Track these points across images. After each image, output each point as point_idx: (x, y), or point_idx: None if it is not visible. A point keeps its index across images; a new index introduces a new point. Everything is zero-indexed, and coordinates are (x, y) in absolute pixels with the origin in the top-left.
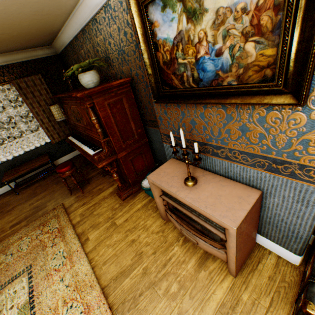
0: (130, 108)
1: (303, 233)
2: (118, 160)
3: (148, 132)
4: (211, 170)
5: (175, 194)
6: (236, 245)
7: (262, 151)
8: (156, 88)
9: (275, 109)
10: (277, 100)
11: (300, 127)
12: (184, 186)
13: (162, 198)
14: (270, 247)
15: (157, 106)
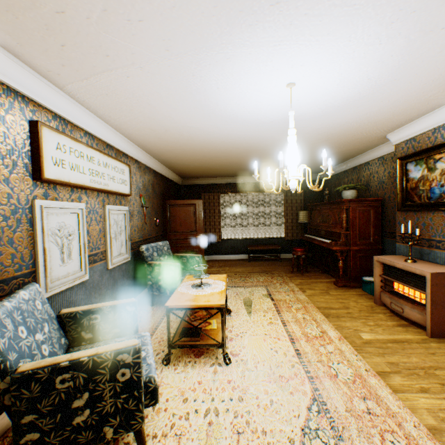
0: (373, 218)
1: None
2: (348, 252)
3: (384, 242)
4: (432, 262)
5: (393, 262)
6: (429, 290)
7: None
8: (400, 202)
9: None
10: None
11: None
12: (403, 261)
13: (381, 276)
14: None
15: (398, 214)
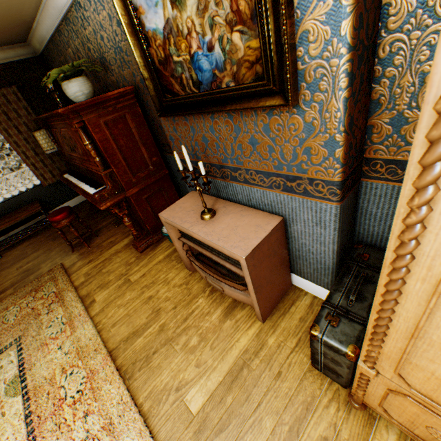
0: (138, 128)
1: (329, 262)
2: (128, 199)
3: (169, 161)
4: (235, 200)
5: (188, 230)
6: (251, 279)
7: (275, 168)
8: (158, 97)
9: (275, 113)
10: (270, 102)
11: (300, 133)
12: (200, 221)
13: (181, 240)
14: (306, 287)
15: (165, 122)
